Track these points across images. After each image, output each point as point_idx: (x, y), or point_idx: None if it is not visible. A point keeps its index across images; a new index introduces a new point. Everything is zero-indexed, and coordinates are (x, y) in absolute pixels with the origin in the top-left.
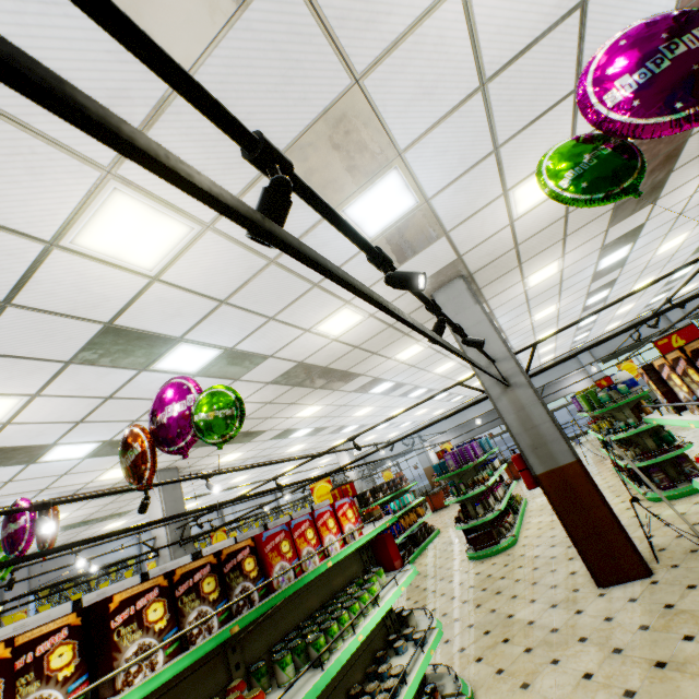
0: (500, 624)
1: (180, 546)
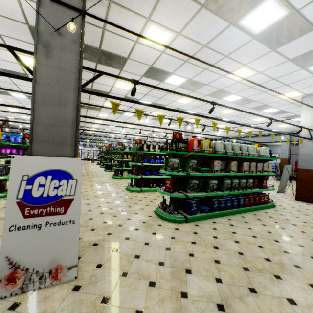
0: None
1: None
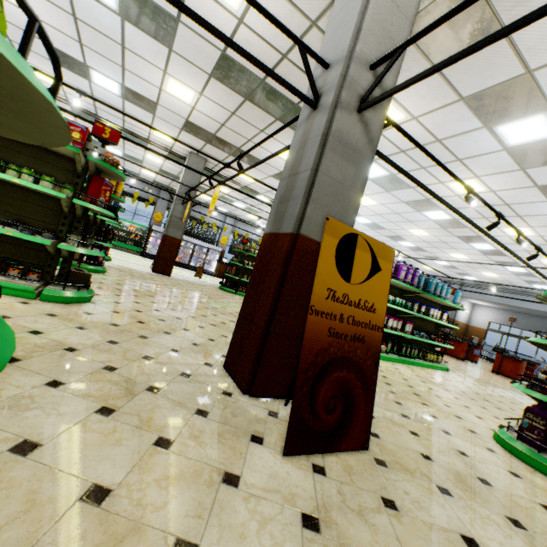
0: (173, 325)
1: (182, 204)
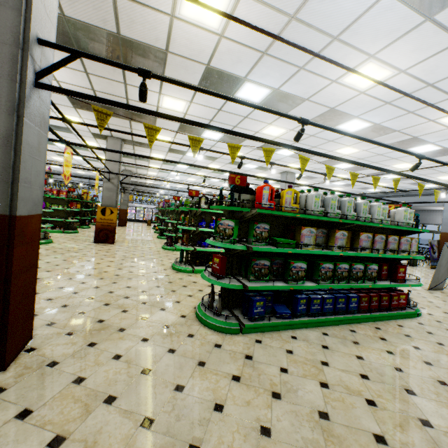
0: None
1: (124, 194)
